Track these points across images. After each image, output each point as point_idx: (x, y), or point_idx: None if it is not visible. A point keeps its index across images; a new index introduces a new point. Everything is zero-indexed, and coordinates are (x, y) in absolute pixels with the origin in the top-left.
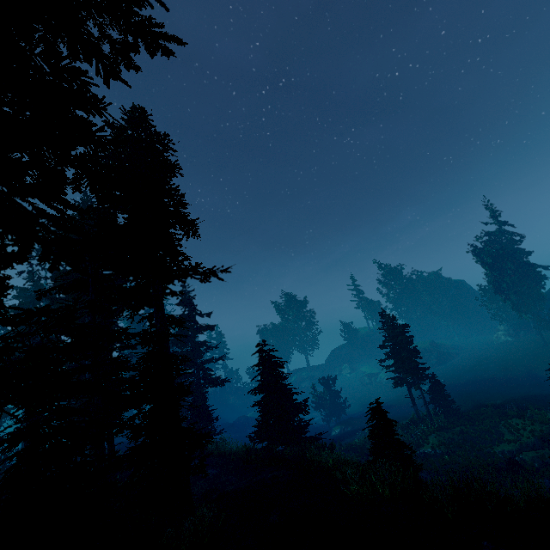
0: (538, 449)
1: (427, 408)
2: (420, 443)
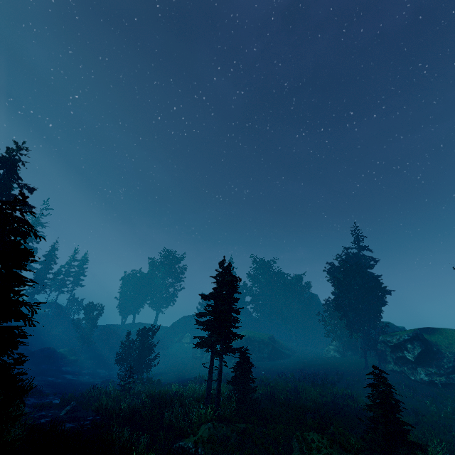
0: None
1: (219, 386)
2: (188, 431)
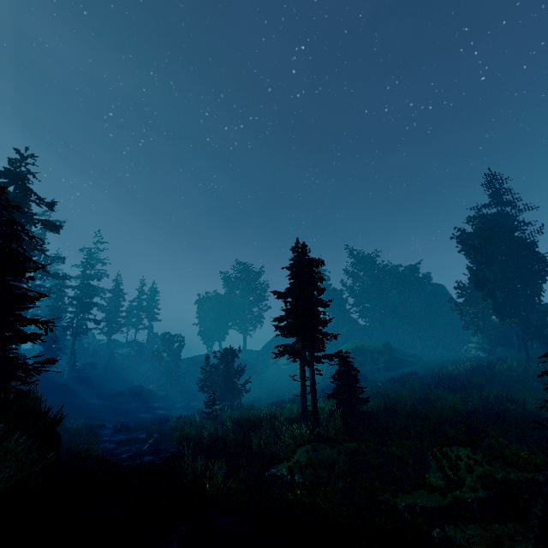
0: (490, 522)
1: (313, 399)
2: (281, 456)
